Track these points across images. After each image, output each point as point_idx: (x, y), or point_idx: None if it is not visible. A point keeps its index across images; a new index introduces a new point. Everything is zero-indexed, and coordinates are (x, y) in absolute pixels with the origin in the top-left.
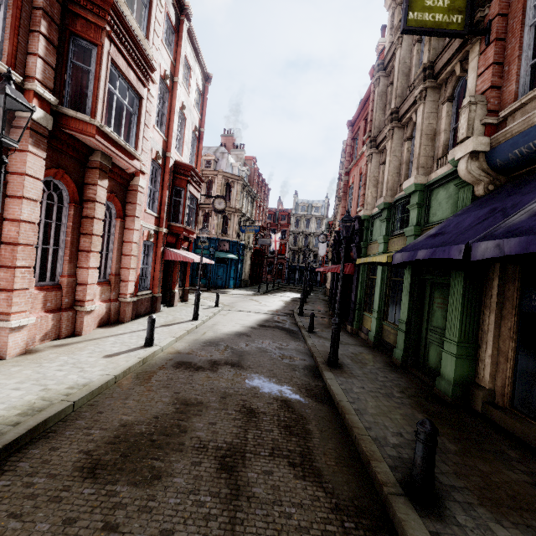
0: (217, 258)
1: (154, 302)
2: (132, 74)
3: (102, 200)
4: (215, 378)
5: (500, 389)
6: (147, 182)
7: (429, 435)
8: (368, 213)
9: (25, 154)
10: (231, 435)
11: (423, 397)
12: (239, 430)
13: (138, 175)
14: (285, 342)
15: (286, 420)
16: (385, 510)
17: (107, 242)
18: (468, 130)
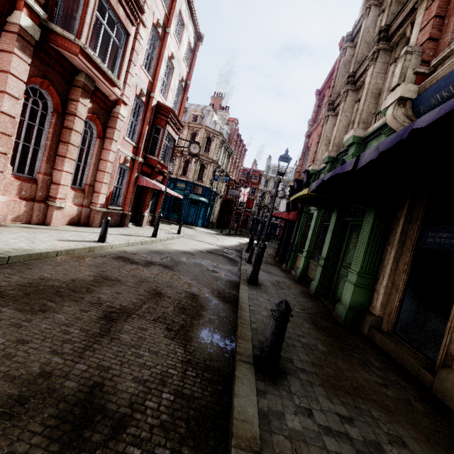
0: (190, 199)
1: (123, 218)
2: (122, 11)
3: (82, 116)
4: (144, 270)
5: (387, 317)
6: (129, 113)
7: (281, 313)
8: (316, 168)
9: (11, 55)
10: (129, 302)
11: (319, 316)
12: (139, 301)
13: (120, 104)
14: (222, 264)
15: (186, 304)
16: (232, 373)
17: (86, 157)
18: (400, 77)
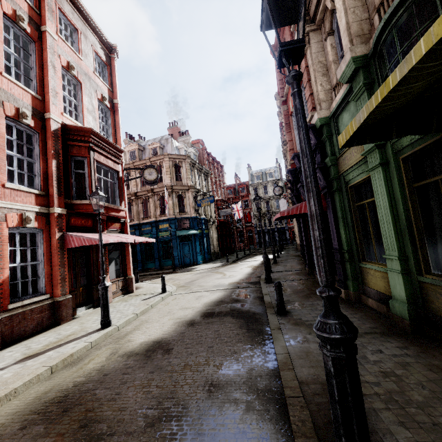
0: (179, 237)
1: (57, 310)
2: None
3: None
4: None
5: None
6: (2, 146)
7: None
8: (326, 114)
9: None
10: None
11: None
12: None
13: None
14: (230, 357)
15: None
16: None
17: None
18: None
